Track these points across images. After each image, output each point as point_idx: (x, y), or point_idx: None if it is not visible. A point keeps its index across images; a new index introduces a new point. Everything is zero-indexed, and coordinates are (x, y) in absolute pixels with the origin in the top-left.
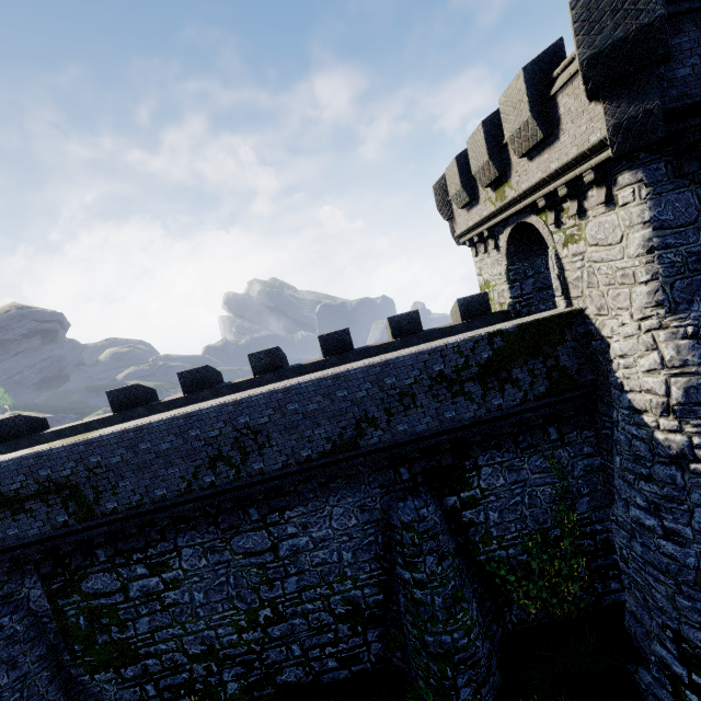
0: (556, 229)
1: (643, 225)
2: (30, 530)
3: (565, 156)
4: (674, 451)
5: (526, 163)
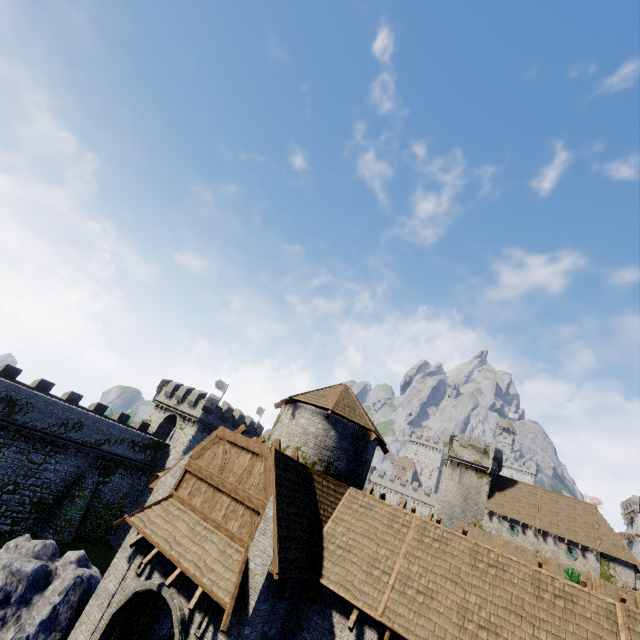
0: (181, 424)
1: (192, 436)
2: None
3: (193, 413)
4: None
5: (187, 406)
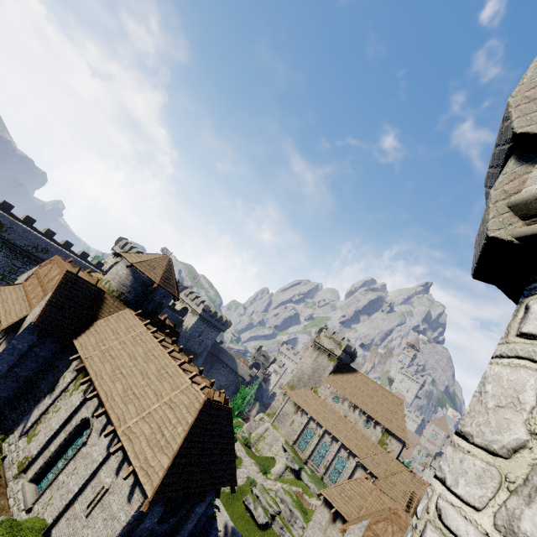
0: None
1: None
2: None
3: None
4: None
5: None
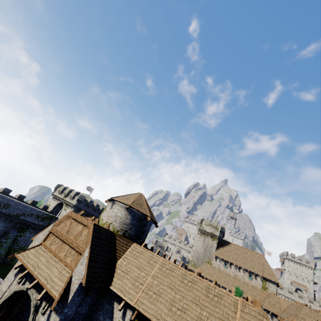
0: (65, 207)
1: None
2: None
3: (72, 202)
4: None
5: (69, 198)
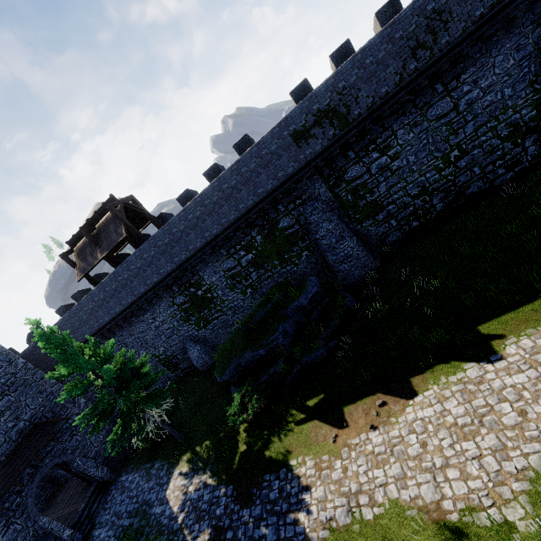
0: None
1: None
2: (316, 147)
3: None
4: None
5: None
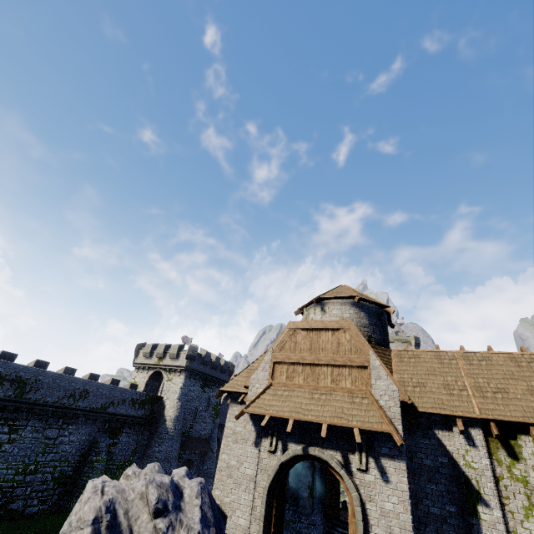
0: (167, 376)
1: (182, 383)
2: None
3: (177, 364)
4: (168, 430)
5: (169, 359)
